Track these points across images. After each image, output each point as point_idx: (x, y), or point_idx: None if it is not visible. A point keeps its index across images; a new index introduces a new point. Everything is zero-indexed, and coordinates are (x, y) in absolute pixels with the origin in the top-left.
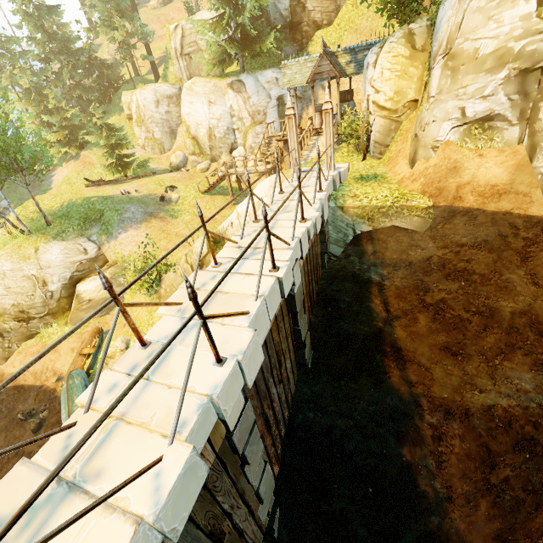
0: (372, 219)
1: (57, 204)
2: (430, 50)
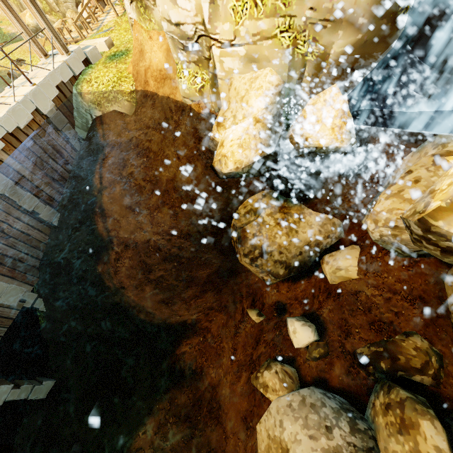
0: (100, 104)
1: None
2: None
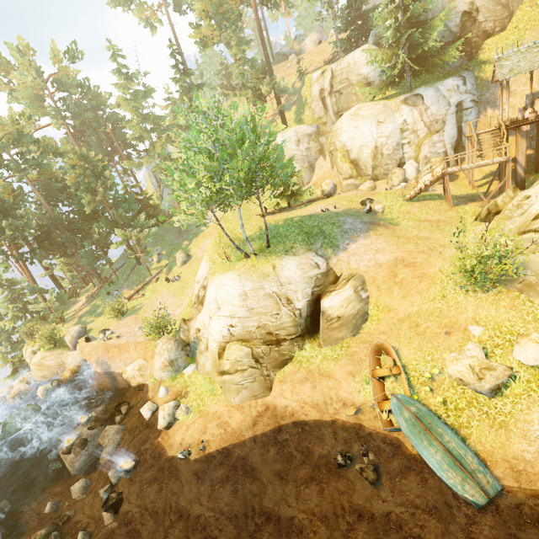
0: None
1: (252, 230)
2: None
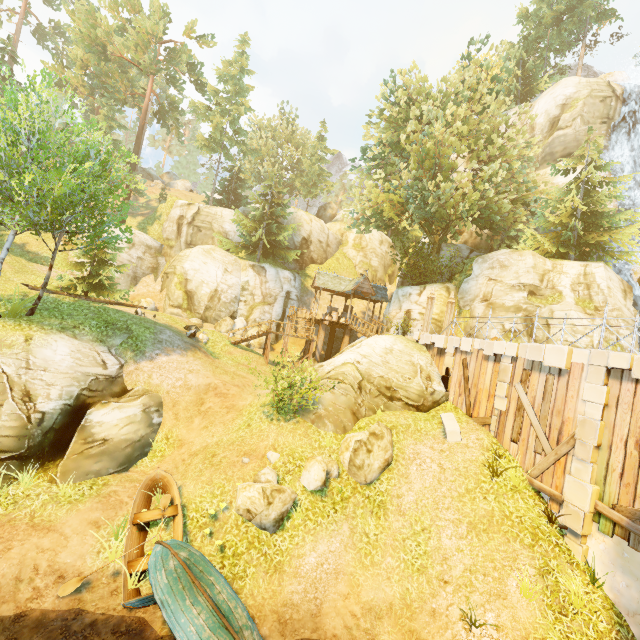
0: None
1: (7, 291)
2: (458, 298)
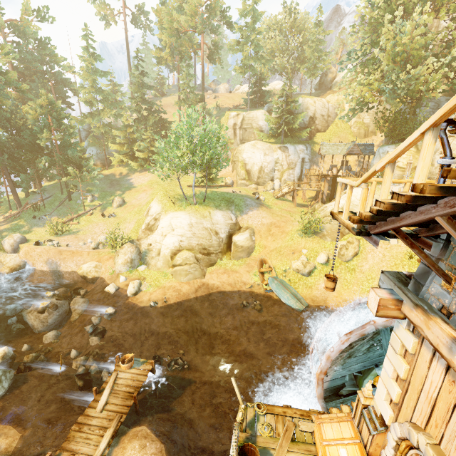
0: None
1: (189, 192)
2: None
